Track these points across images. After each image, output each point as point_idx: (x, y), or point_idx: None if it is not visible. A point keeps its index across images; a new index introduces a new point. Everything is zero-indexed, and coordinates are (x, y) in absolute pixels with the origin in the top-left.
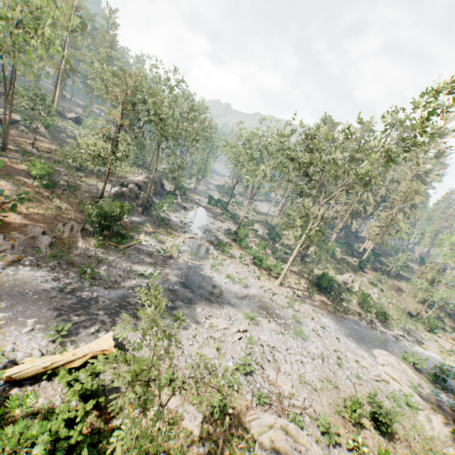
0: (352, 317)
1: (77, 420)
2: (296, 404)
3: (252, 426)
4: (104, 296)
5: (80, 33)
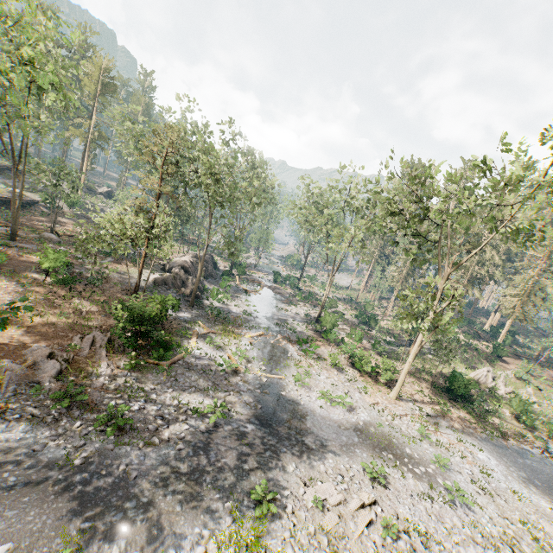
0: (515, 443)
1: None
2: None
3: None
4: (138, 463)
5: (110, 96)
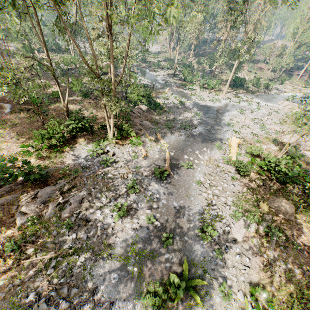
0: (258, 93)
1: (272, 155)
2: (283, 130)
3: (284, 141)
4: (200, 131)
5: None
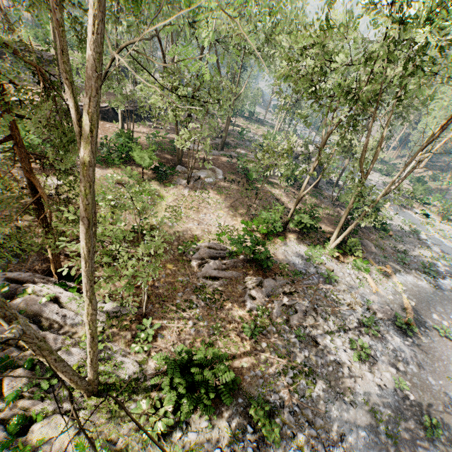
0: None
1: None
2: None
3: None
4: (450, 286)
5: None
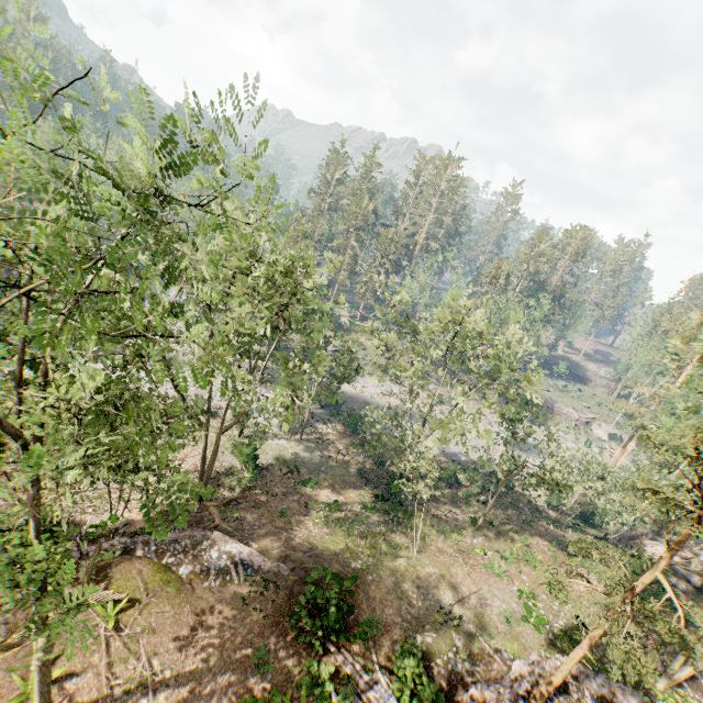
0: None
1: None
2: None
3: None
4: None
5: None
